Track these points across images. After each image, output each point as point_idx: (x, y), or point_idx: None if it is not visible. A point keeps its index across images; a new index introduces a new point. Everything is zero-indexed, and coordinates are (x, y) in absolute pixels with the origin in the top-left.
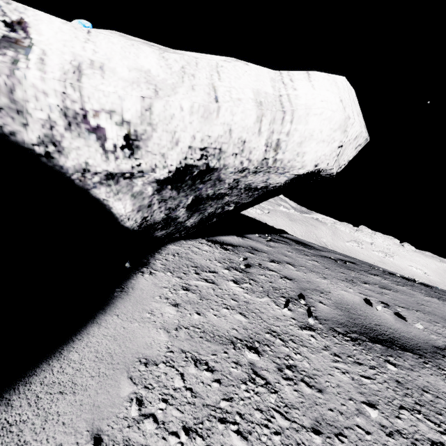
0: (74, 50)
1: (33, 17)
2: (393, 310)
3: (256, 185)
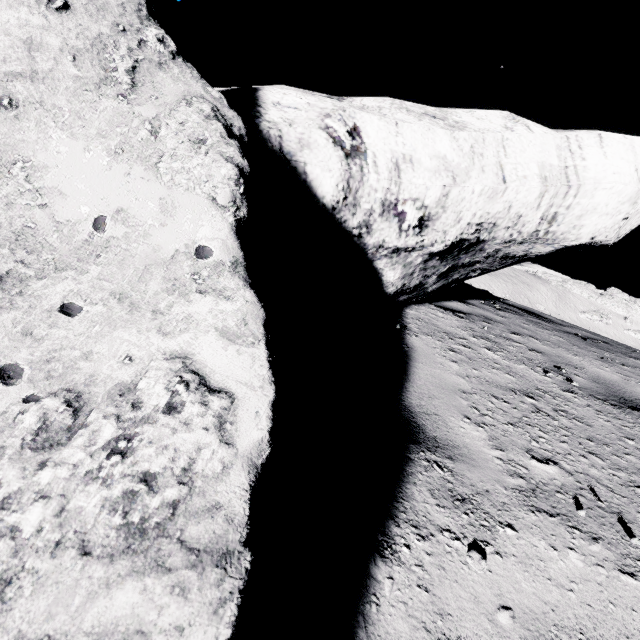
0: (391, 147)
1: (360, 120)
2: None
3: (514, 254)
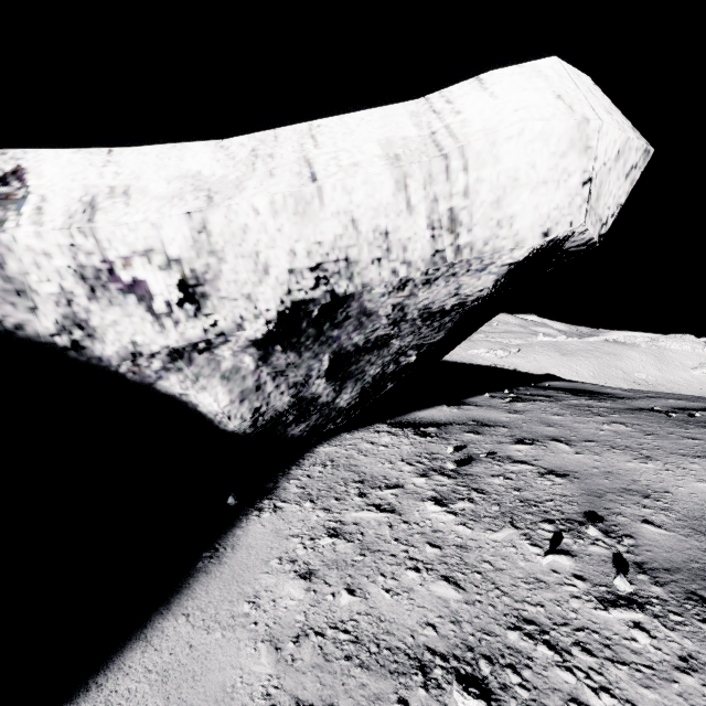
0: (86, 182)
1: (34, 159)
2: None
3: (440, 306)
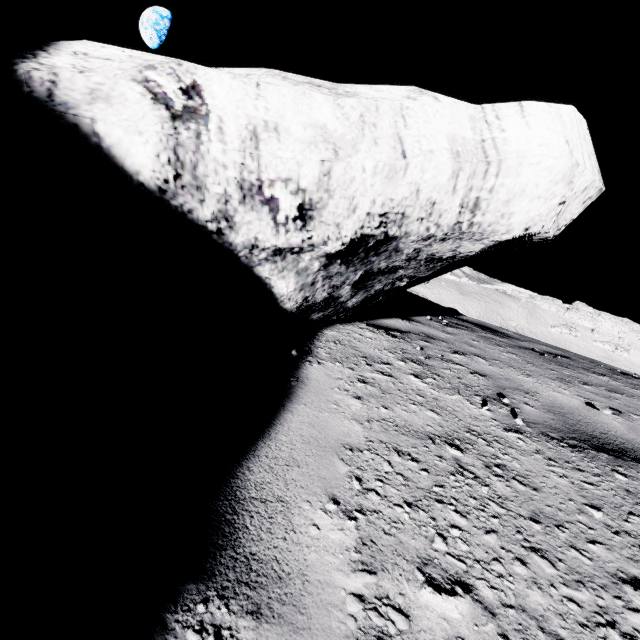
0: (247, 111)
1: (203, 77)
2: (625, 418)
3: (440, 255)
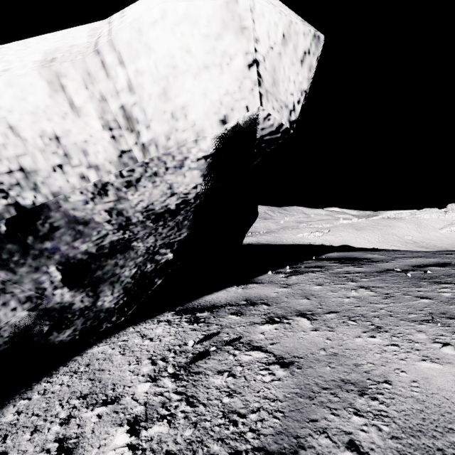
0: None
1: None
2: None
3: (163, 206)
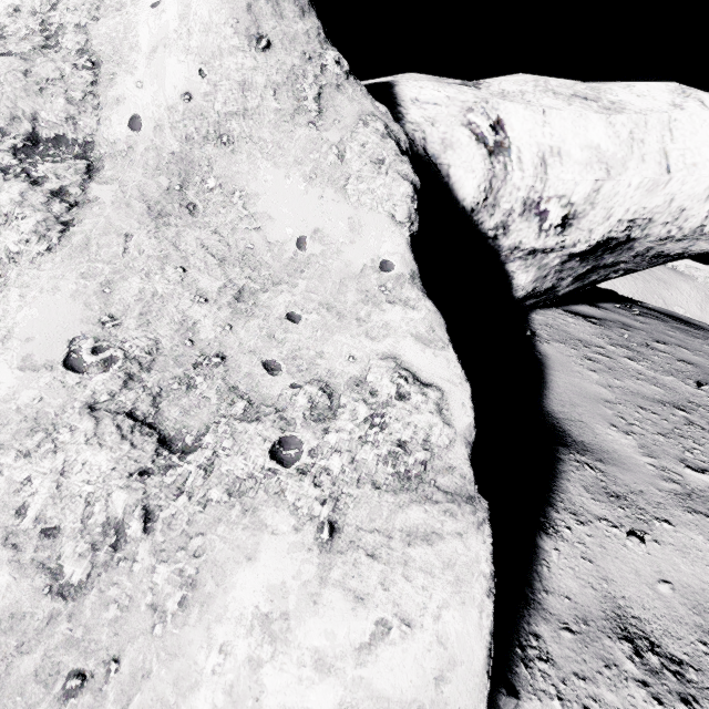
0: (537, 139)
1: (504, 111)
2: None
3: (669, 252)
